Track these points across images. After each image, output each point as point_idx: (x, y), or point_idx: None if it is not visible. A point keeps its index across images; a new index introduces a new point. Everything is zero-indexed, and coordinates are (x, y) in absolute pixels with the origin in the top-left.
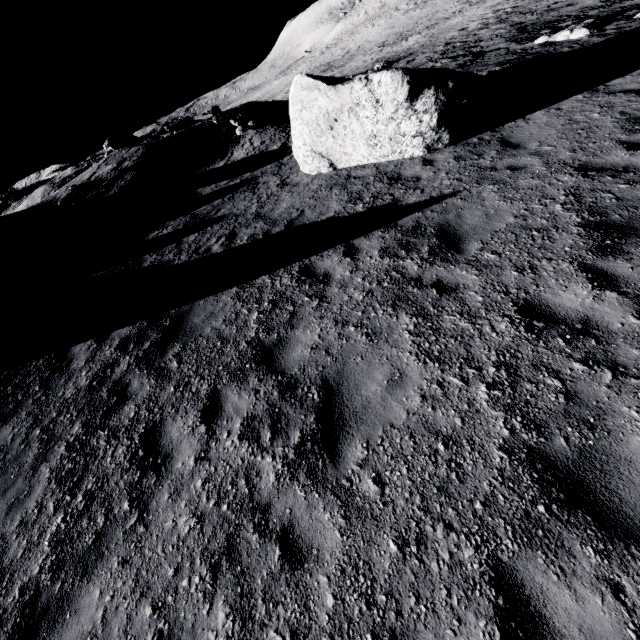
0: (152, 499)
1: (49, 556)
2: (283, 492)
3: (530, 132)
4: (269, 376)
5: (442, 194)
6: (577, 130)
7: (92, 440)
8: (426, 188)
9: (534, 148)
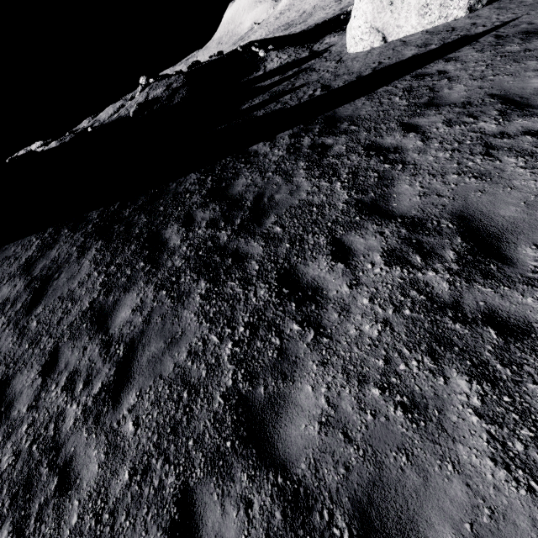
0: (405, 158)
1: (350, 192)
2: (508, 126)
3: None
4: (443, 107)
5: (505, 22)
6: None
7: (323, 162)
8: (486, 24)
9: None
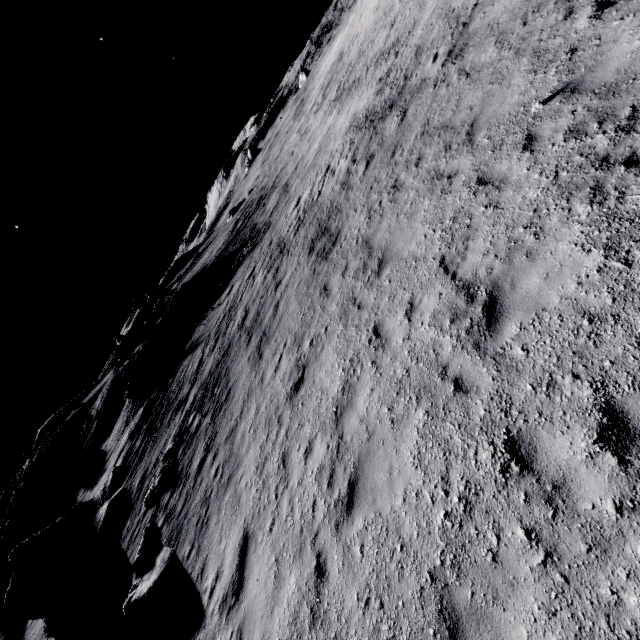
0: None
1: None
2: None
3: None
4: None
5: None
6: None
7: None
8: None
9: None
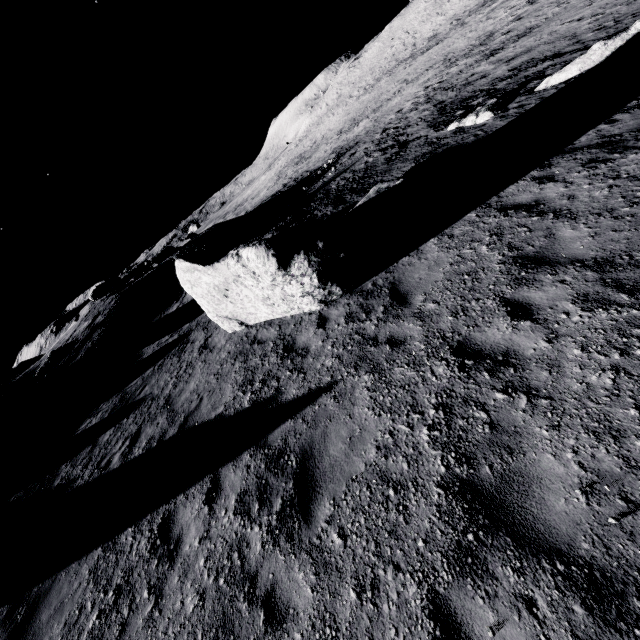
0: None
1: None
2: None
3: (419, 275)
4: None
5: (320, 385)
6: (463, 275)
7: None
8: (309, 371)
9: (418, 305)
